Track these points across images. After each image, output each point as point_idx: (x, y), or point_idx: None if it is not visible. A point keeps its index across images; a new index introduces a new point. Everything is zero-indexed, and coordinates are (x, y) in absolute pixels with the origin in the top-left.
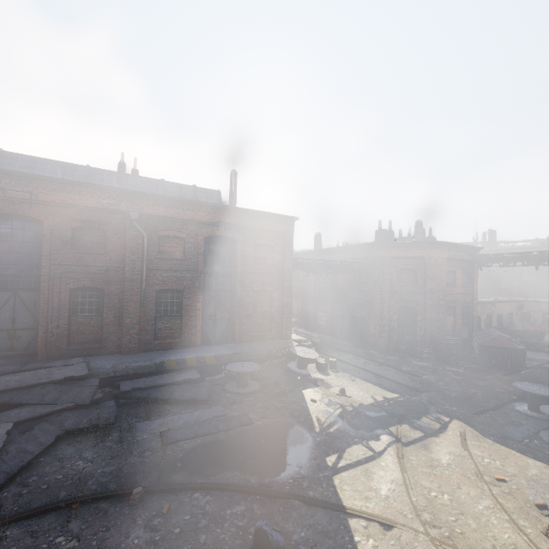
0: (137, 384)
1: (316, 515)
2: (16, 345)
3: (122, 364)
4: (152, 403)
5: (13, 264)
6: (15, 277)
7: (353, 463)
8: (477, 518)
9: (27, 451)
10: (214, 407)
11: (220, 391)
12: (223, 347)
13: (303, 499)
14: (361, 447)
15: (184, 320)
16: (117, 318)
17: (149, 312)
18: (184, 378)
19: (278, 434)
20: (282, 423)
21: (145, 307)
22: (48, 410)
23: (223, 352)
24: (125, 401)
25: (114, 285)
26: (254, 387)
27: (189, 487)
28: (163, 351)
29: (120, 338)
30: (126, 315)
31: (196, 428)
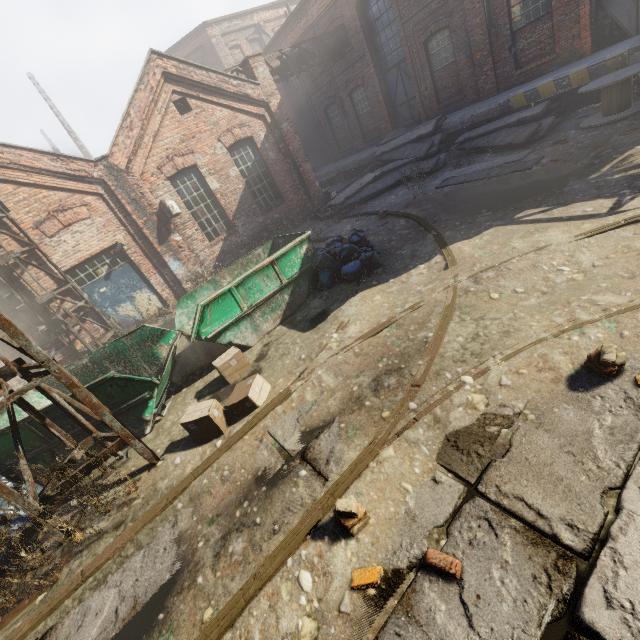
0: (471, 134)
1: (428, 247)
2: (414, 114)
3: (468, 114)
4: (481, 153)
5: (389, 40)
6: (393, 52)
7: (544, 219)
8: (552, 304)
9: (376, 188)
10: (523, 151)
11: (569, 128)
12: (628, 42)
13: (435, 235)
14: (606, 202)
15: (555, 19)
16: (469, 58)
17: (502, 31)
18: (518, 118)
19: (532, 182)
20: (564, 168)
21: (495, 26)
22: (401, 163)
23: (606, 57)
24: (459, 152)
25: (456, 14)
26: (630, 111)
27: (402, 215)
28: (528, 82)
29: (477, 82)
30: (474, 49)
31: (472, 175)
